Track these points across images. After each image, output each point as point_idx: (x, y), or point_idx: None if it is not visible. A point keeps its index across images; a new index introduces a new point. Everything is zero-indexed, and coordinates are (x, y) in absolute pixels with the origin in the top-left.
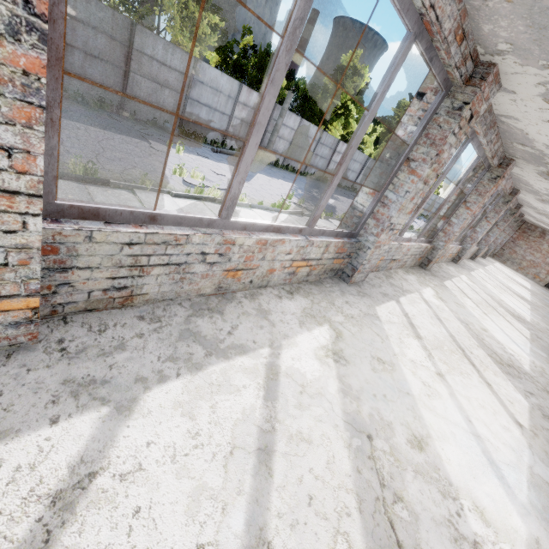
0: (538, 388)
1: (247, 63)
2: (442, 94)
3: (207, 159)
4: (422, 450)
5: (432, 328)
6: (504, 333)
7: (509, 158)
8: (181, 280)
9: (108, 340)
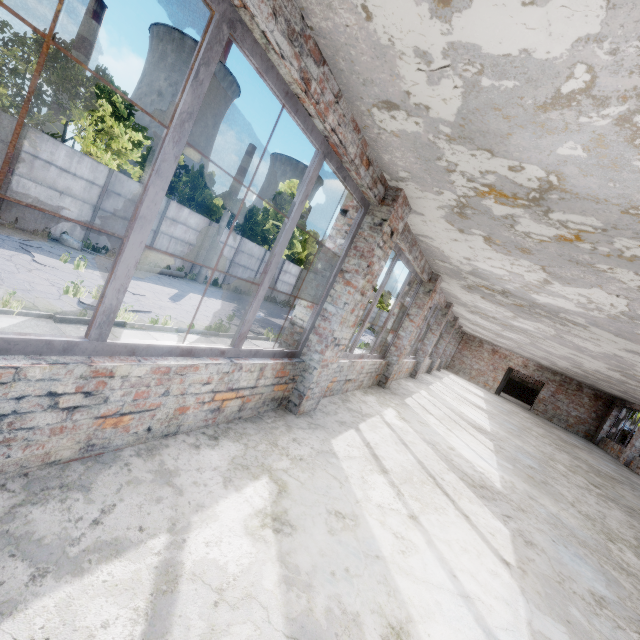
0: (513, 508)
1: (178, 181)
2: (362, 211)
3: None
4: None
5: (398, 456)
6: (471, 448)
7: (435, 274)
8: (5, 444)
9: None
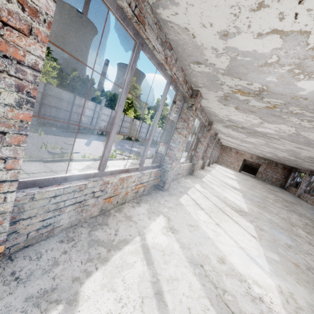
0: (253, 218)
1: (76, 84)
2: (183, 102)
3: (60, 137)
4: (224, 263)
5: (206, 202)
6: (233, 197)
7: (211, 121)
8: (81, 211)
9: (45, 262)
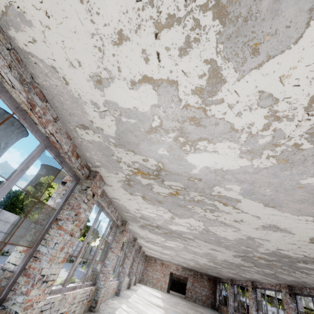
0: None
1: None
2: (75, 182)
3: None
4: None
5: None
6: None
7: (125, 220)
8: None
9: None
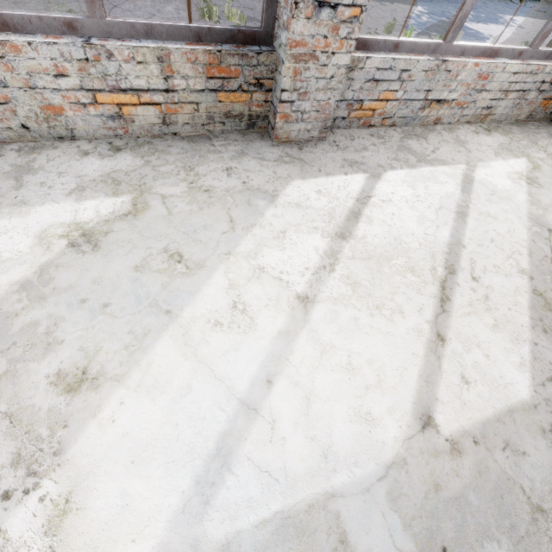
0: None
1: None
2: None
3: None
4: (69, 393)
5: (412, 225)
6: None
7: None
8: None
9: None
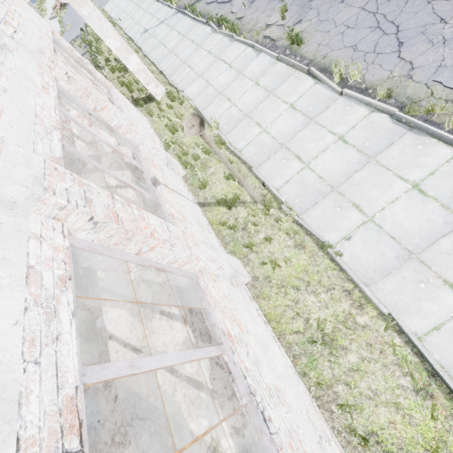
0: None
1: None
2: None
3: None
4: None
5: None
6: None
7: None
8: None
9: None
